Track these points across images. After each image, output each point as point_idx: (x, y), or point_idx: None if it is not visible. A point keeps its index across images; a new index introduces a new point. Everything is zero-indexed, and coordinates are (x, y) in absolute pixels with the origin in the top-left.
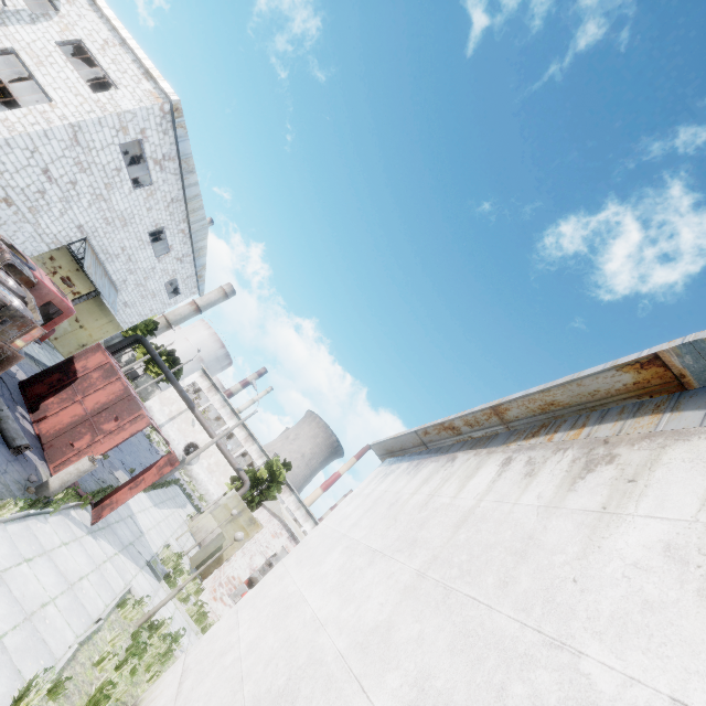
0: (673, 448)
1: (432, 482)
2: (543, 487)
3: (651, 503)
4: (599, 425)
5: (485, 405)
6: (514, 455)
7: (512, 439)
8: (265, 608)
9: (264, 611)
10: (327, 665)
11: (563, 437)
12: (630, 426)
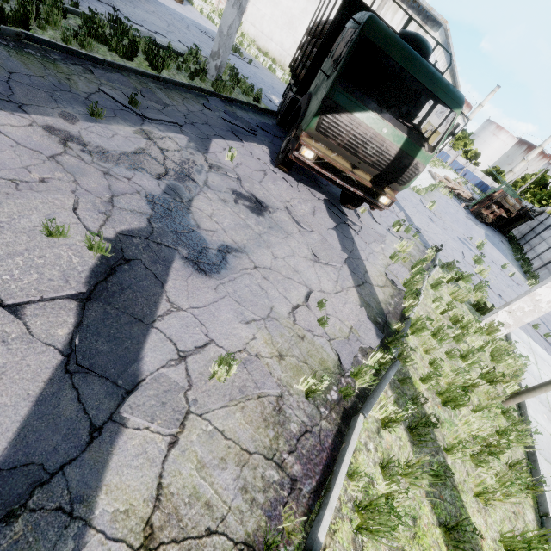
0: None
1: None
2: None
3: None
4: None
5: None
6: None
7: None
8: (267, 4)
9: (268, 5)
10: (296, 17)
11: None
12: None
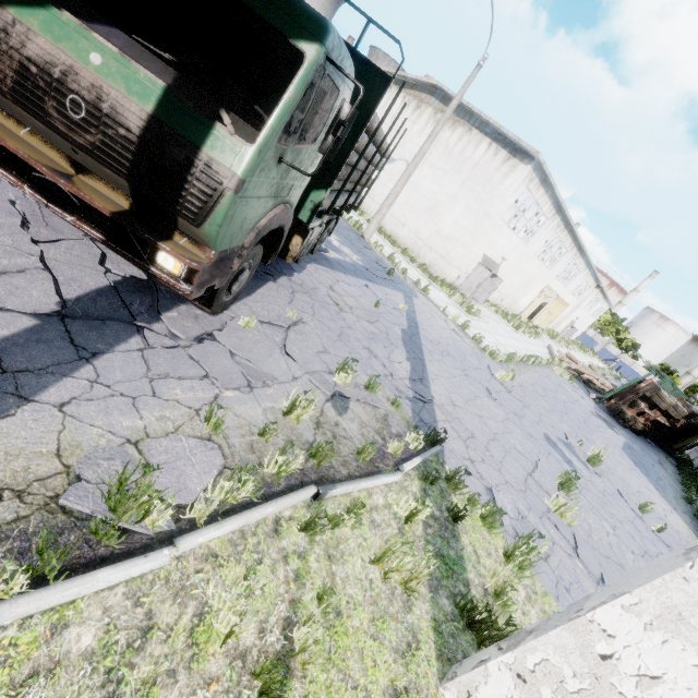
0: (428, 109)
1: (385, 98)
2: (409, 112)
3: (420, 122)
4: (423, 94)
5: (401, 73)
6: (406, 96)
7: (407, 87)
8: None
9: None
10: None
11: (416, 94)
12: (426, 98)
